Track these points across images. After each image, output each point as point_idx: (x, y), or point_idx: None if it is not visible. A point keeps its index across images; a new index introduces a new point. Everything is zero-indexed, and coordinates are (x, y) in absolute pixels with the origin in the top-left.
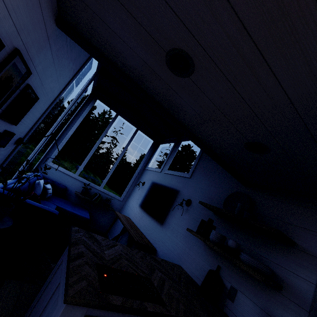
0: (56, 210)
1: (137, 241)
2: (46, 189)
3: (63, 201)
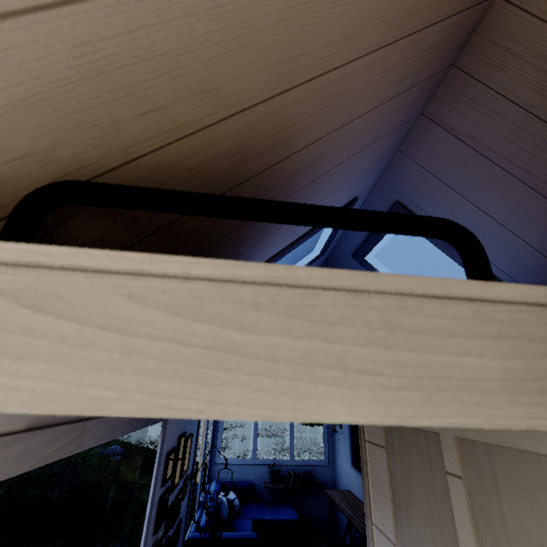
0: (254, 525)
1: (364, 532)
2: (232, 502)
3: (256, 507)
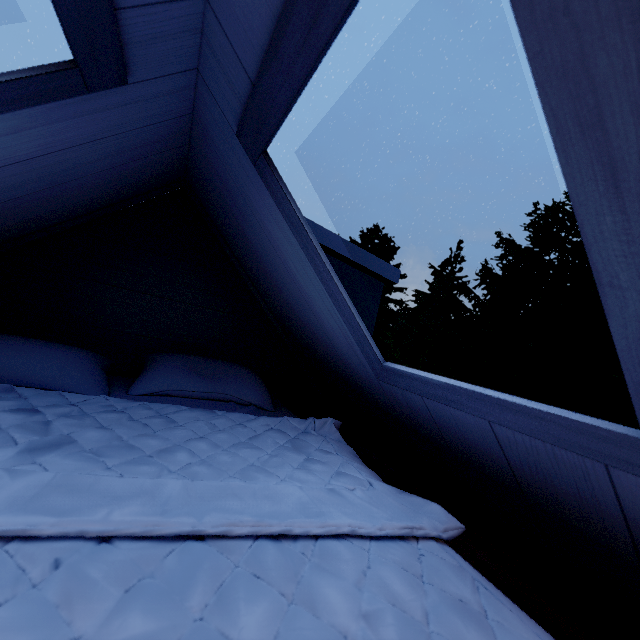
0: None
1: None
2: None
3: None
